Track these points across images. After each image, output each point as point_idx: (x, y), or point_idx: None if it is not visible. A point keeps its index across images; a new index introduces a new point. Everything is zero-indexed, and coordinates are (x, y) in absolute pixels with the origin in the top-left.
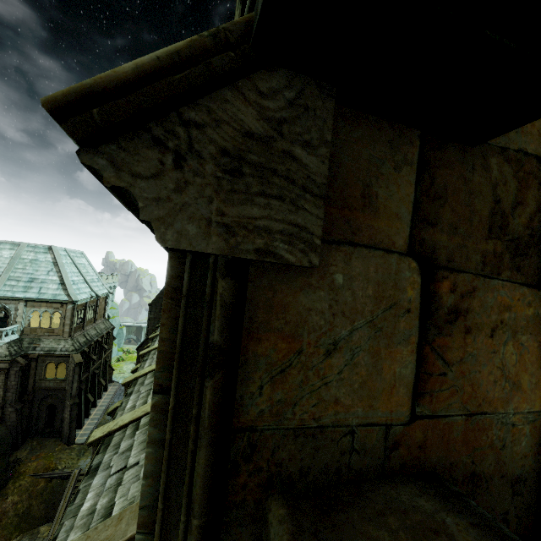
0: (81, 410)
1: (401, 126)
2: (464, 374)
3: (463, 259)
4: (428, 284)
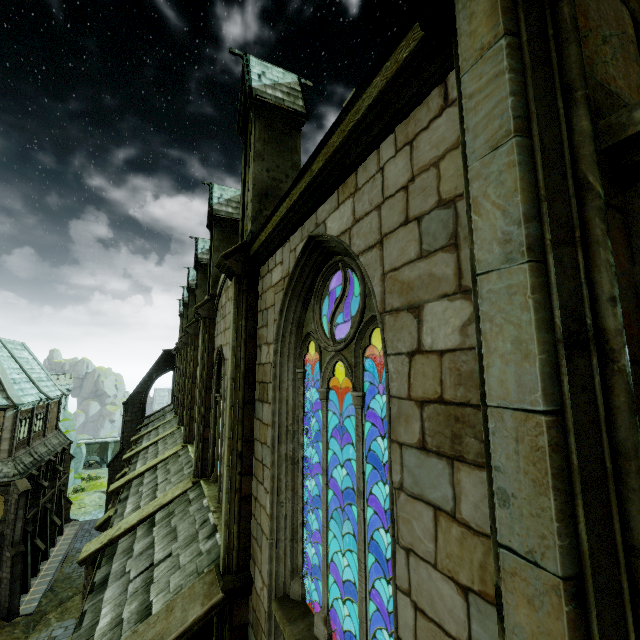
0: (27, 564)
1: None
2: None
3: None
4: (637, 31)
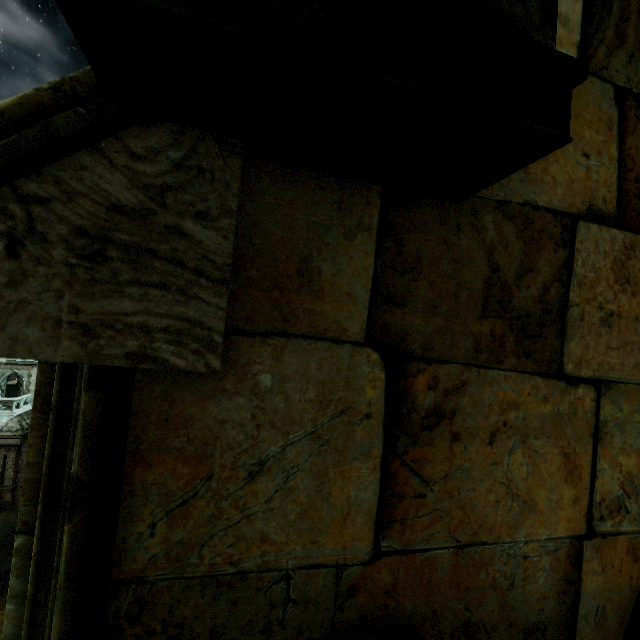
0: None
1: (354, 182)
2: (451, 493)
3: (447, 346)
4: (396, 380)
